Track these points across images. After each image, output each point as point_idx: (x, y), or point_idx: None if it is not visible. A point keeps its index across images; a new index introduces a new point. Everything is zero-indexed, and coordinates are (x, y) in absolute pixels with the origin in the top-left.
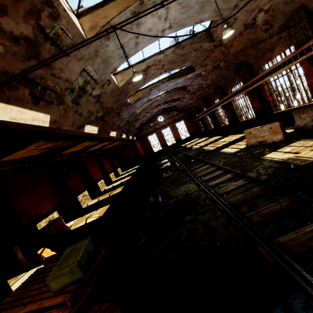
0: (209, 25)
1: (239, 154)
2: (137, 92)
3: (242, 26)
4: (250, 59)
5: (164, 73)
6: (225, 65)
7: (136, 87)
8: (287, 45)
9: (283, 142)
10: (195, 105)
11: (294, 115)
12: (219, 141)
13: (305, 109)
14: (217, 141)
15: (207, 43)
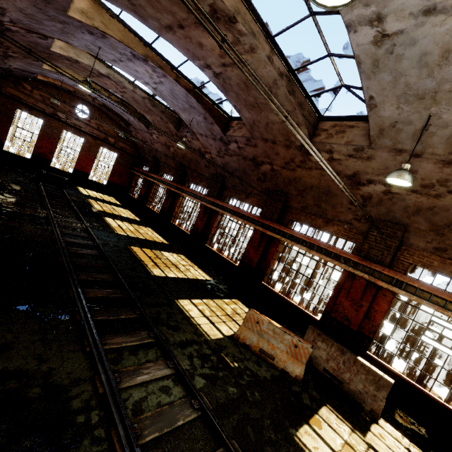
0: (328, 117)
1: (231, 363)
2: (114, 16)
3: (353, 171)
4: (297, 202)
5: (211, 73)
6: (266, 173)
7: (142, 3)
8: (347, 237)
9: (299, 383)
10: (158, 157)
11: (309, 330)
12: (166, 256)
13: (332, 340)
14: (161, 251)
15: (306, 132)
